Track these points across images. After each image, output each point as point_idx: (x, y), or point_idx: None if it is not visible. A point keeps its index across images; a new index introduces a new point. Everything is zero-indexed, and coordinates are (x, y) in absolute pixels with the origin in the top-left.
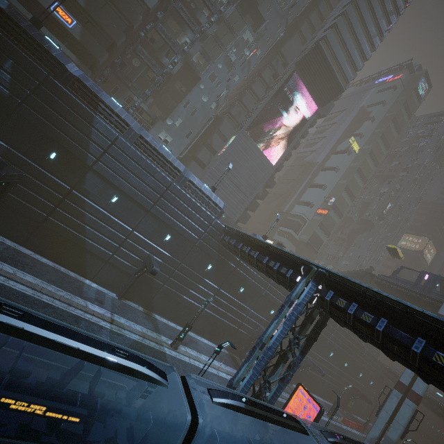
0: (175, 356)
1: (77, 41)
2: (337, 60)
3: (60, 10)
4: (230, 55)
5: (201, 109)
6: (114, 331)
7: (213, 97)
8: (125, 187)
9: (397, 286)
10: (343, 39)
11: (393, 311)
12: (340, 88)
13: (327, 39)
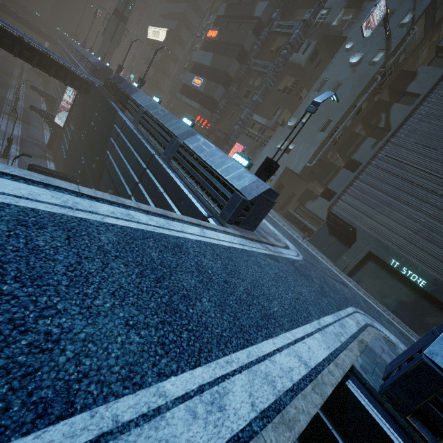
0: None
1: (203, 94)
2: None
3: (196, 80)
4: None
5: (349, 77)
6: None
7: (375, 45)
8: (116, 177)
9: None
10: None
11: None
12: None
13: None
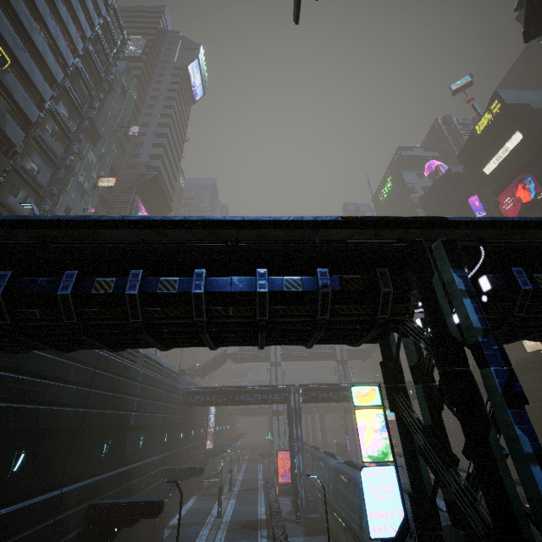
0: (231, 518)
1: None
2: (166, 185)
3: None
4: (83, 181)
5: None
6: (225, 540)
7: None
8: (148, 419)
9: (246, 355)
10: (167, 167)
11: (332, 387)
12: (170, 208)
13: (160, 169)
